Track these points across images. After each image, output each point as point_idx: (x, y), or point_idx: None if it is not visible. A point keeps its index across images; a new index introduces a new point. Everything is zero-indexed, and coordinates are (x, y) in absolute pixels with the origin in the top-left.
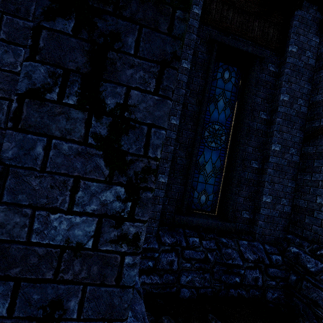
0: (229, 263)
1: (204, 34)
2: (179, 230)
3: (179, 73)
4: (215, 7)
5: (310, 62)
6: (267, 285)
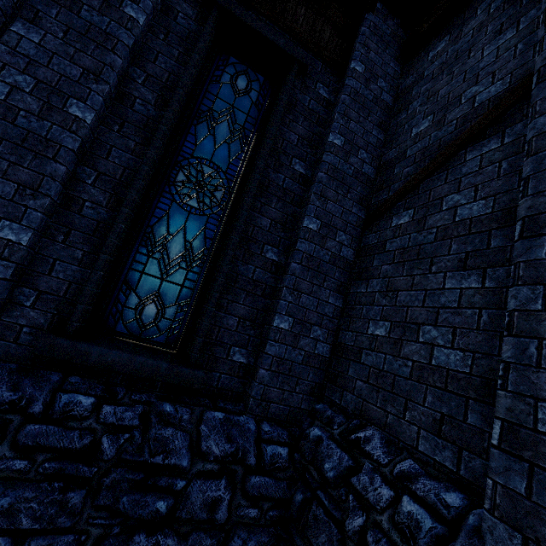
0: (155, 462)
1: None
2: (48, 376)
3: (113, 22)
4: None
5: (384, 98)
6: (236, 519)
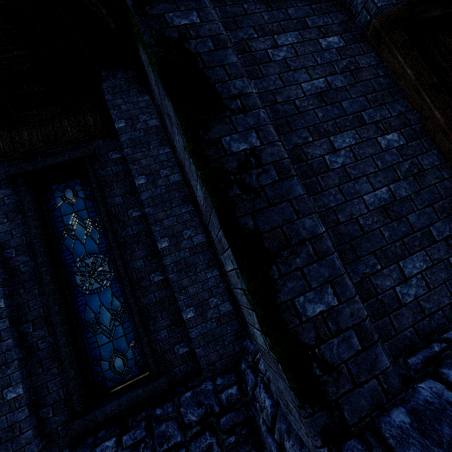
0: (164, 449)
1: (2, 174)
2: (87, 442)
3: None
4: (0, 139)
5: (151, 125)
6: (225, 449)
